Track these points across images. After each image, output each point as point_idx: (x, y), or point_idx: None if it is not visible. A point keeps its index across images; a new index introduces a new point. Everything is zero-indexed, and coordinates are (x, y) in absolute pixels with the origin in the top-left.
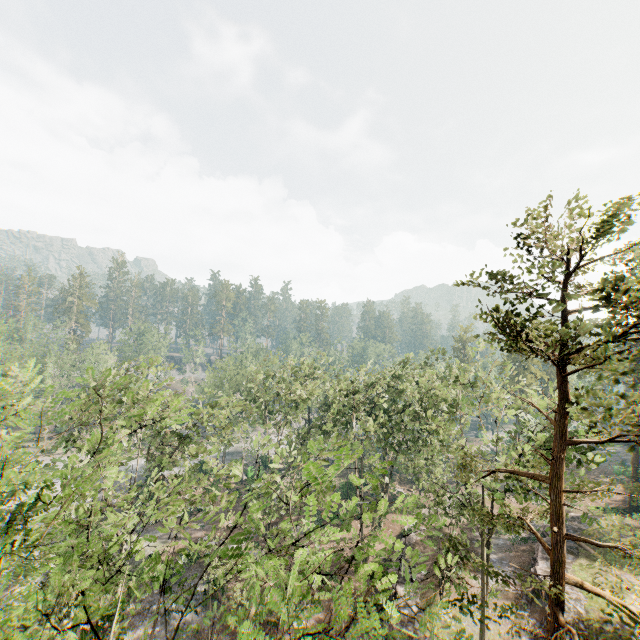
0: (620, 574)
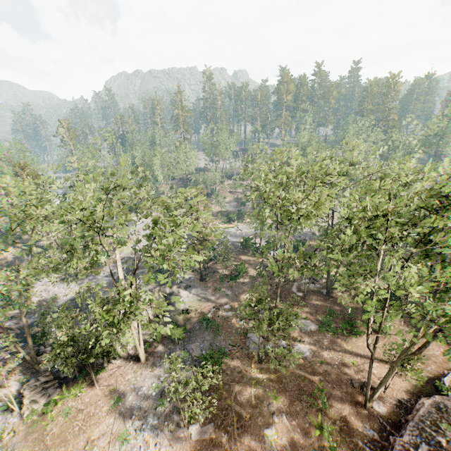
0: None
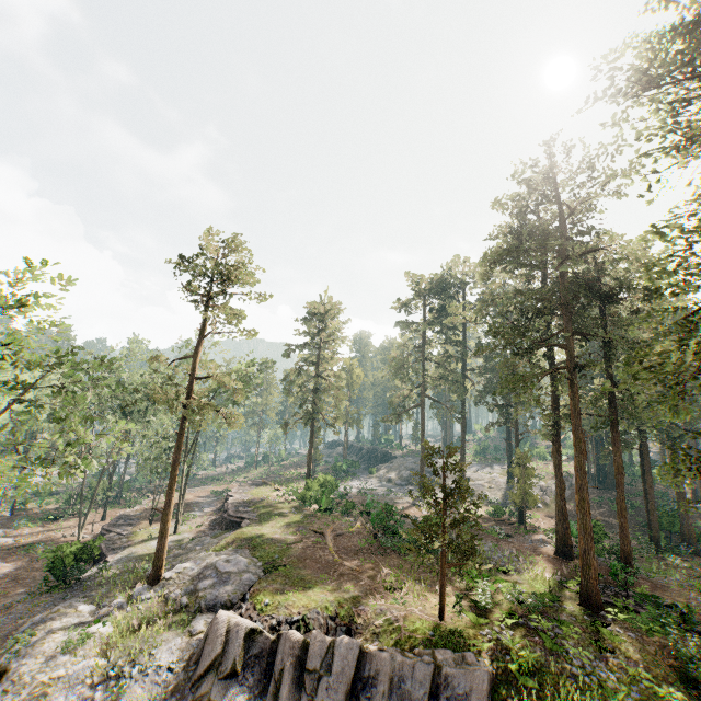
0: (280, 488)
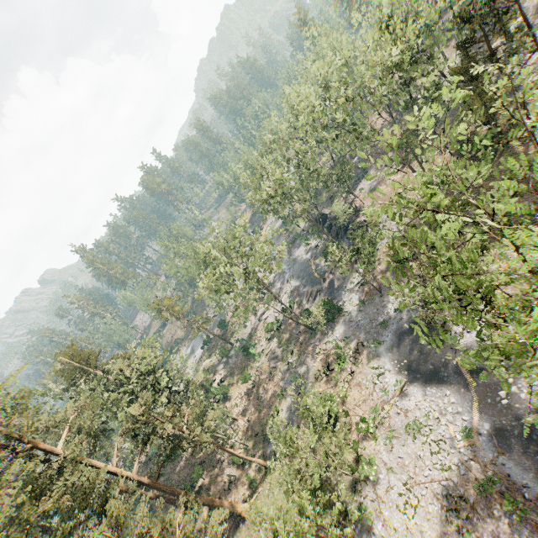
0: None
